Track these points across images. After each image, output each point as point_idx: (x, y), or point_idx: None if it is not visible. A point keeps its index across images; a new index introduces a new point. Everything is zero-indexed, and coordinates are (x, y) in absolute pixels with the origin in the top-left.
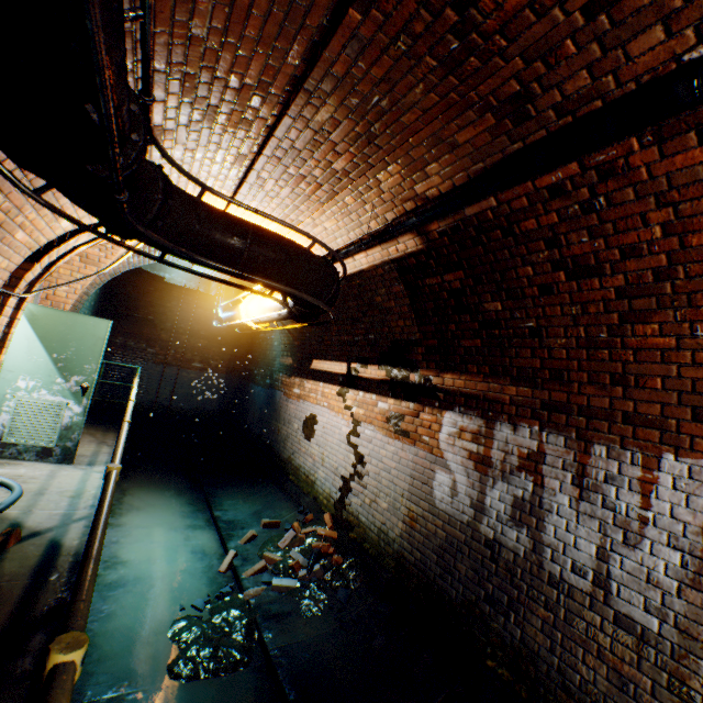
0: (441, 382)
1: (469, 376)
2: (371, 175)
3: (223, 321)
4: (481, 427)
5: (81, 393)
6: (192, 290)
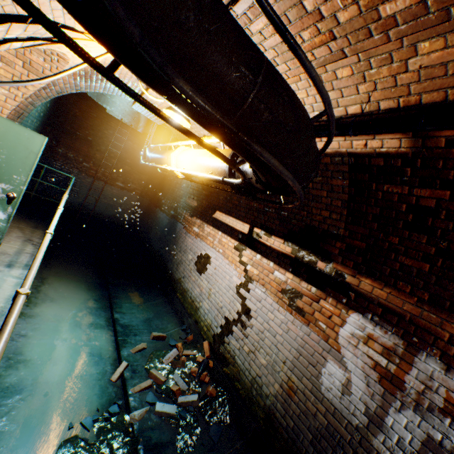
0: (356, 283)
1: (396, 292)
2: (412, 39)
3: (150, 160)
4: (398, 347)
5: (7, 201)
6: (126, 125)
